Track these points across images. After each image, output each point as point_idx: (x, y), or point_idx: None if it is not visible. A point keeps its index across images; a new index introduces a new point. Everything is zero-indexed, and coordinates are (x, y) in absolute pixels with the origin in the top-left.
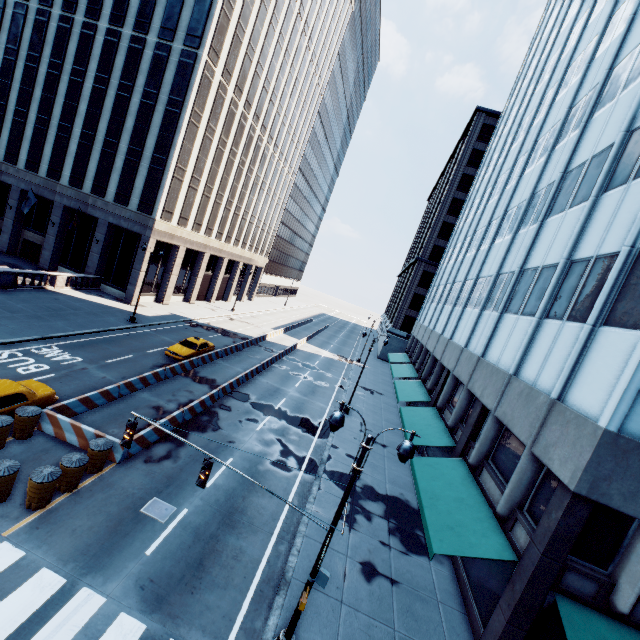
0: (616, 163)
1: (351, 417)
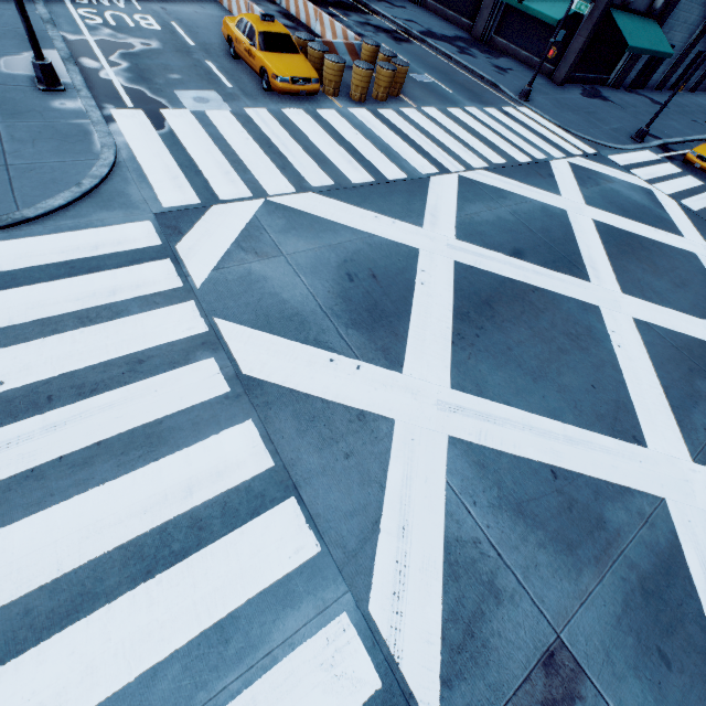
0: None
1: None
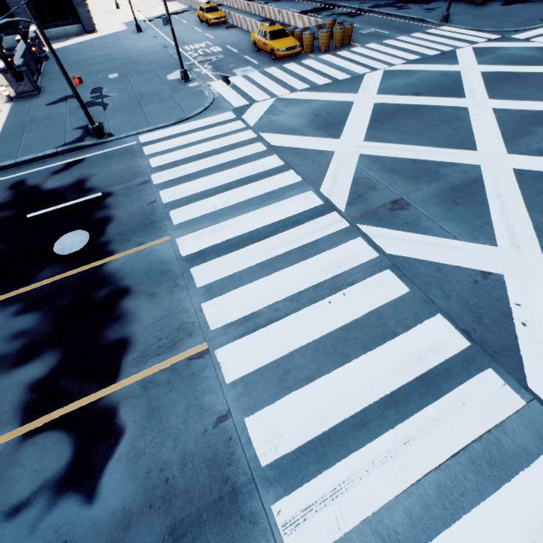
0: None
1: None
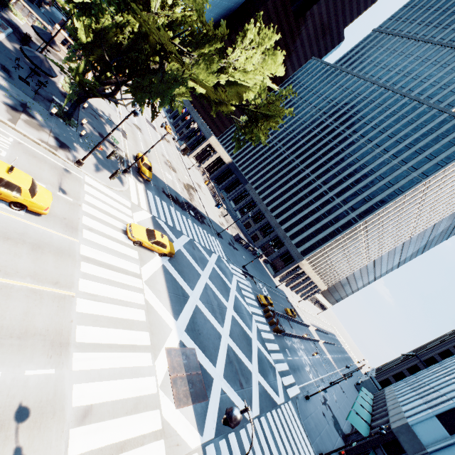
0: None
1: (331, 387)
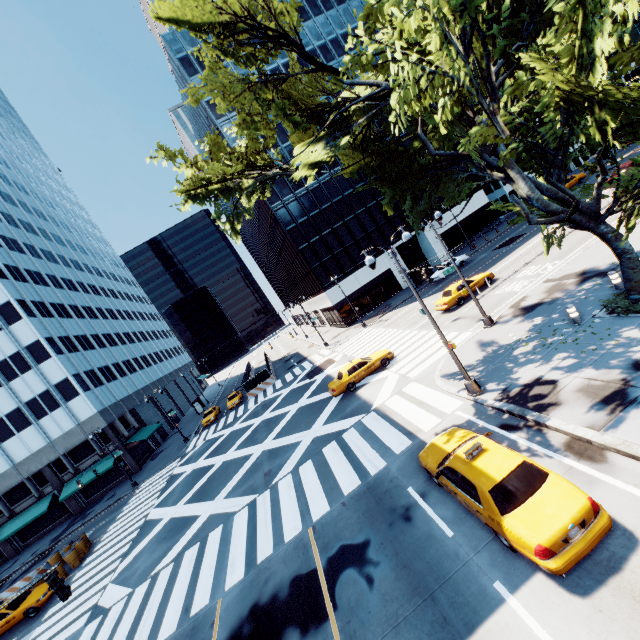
0: (2, 374)
1: None
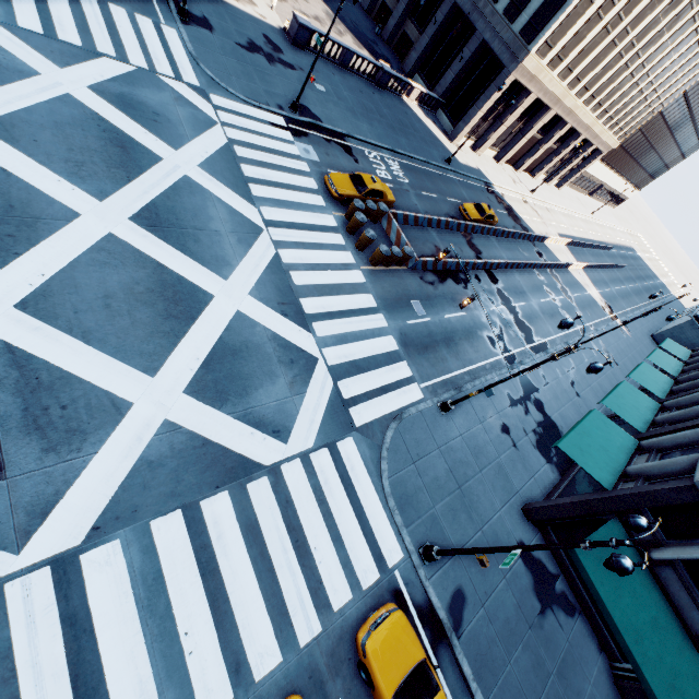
0: None
1: (568, 357)
